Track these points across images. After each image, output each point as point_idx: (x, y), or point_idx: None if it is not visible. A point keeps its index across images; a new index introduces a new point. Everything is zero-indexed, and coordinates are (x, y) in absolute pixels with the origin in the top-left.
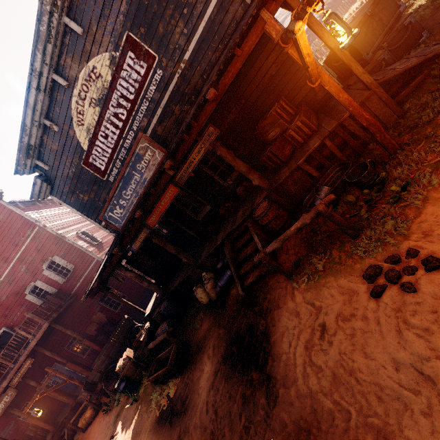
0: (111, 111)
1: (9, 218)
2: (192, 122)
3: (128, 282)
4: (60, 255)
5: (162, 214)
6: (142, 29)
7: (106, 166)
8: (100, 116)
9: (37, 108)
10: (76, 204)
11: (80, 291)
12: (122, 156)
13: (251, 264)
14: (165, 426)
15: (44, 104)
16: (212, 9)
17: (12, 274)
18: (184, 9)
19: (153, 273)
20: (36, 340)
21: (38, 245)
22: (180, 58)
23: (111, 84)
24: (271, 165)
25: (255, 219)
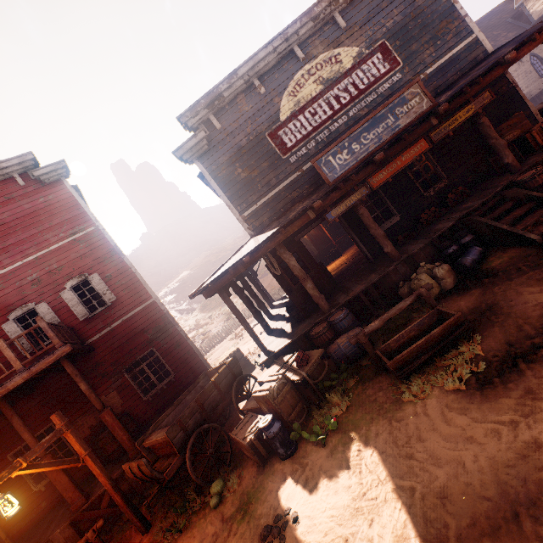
0: (334, 93)
1: (61, 202)
2: (480, 78)
3: (183, 351)
4: (104, 276)
5: (396, 172)
6: (397, 43)
7: (296, 143)
8: (319, 94)
9: (259, 65)
10: (224, 180)
11: (101, 343)
12: (320, 137)
13: (534, 217)
14: (521, 372)
15: (267, 65)
16: (460, 48)
17: (7, 279)
18: (438, 42)
19: (296, 292)
20: (27, 376)
21: (79, 251)
22: (421, 71)
23: (347, 71)
24: (503, 166)
25: (522, 183)
